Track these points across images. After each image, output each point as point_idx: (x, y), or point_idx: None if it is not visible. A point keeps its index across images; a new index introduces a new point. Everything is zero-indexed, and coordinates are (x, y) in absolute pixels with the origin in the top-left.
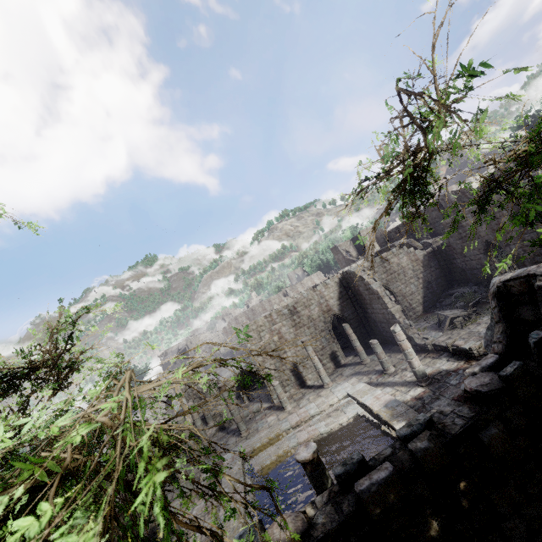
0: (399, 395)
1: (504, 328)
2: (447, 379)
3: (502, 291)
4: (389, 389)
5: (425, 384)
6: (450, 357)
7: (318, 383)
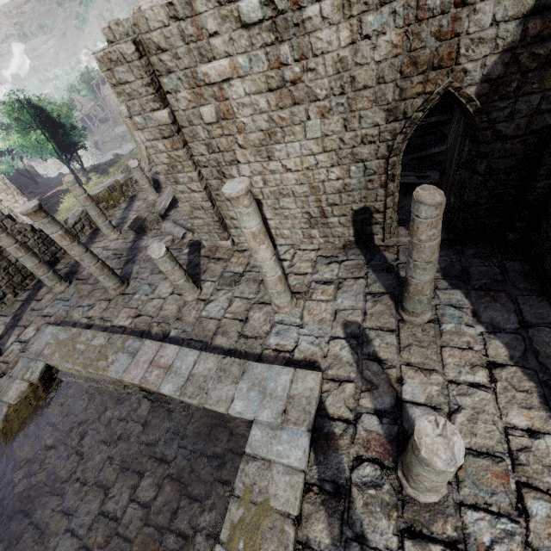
0: None
1: None
2: None
3: None
4: None
5: None
6: None
7: (290, 261)
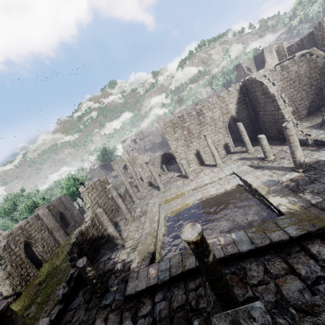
0: (275, 177)
1: None
2: (324, 168)
3: None
4: (267, 172)
5: (302, 170)
6: None
7: (213, 163)
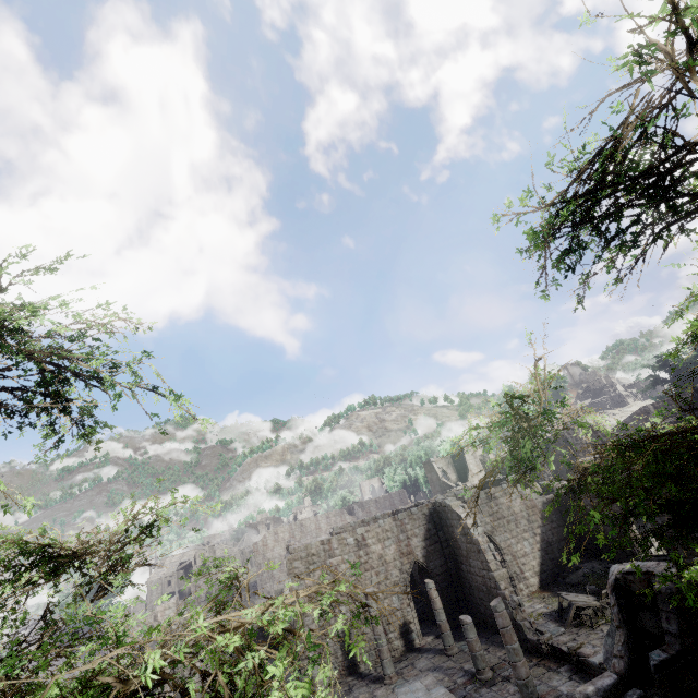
0: None
1: (625, 637)
2: None
3: (622, 585)
4: None
5: None
6: (573, 673)
7: (376, 671)
